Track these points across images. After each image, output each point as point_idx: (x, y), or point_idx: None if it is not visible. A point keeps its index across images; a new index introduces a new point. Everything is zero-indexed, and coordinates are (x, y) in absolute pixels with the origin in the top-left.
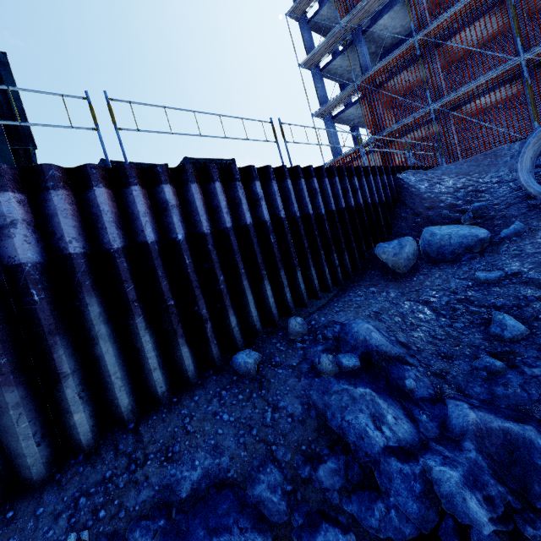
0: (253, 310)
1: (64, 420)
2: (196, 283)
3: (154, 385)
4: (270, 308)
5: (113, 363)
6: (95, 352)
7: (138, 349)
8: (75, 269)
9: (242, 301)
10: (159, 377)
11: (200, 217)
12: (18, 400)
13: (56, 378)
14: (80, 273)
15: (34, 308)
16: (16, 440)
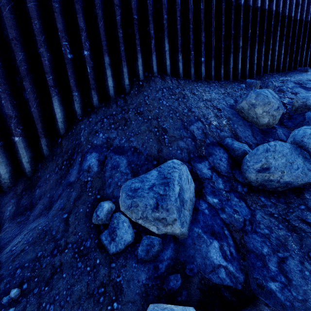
0: (303, 58)
1: (265, 63)
2: (296, 38)
3: (280, 66)
4: (307, 60)
5: (277, 52)
6: (273, 47)
7: (279, 53)
8: (279, 18)
9: (301, 53)
10: (281, 64)
11: (304, 13)
12: (264, 50)
13: (268, 49)
14: (279, 20)
15: (271, 26)
16: (260, 61)
